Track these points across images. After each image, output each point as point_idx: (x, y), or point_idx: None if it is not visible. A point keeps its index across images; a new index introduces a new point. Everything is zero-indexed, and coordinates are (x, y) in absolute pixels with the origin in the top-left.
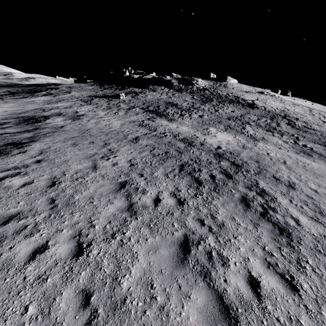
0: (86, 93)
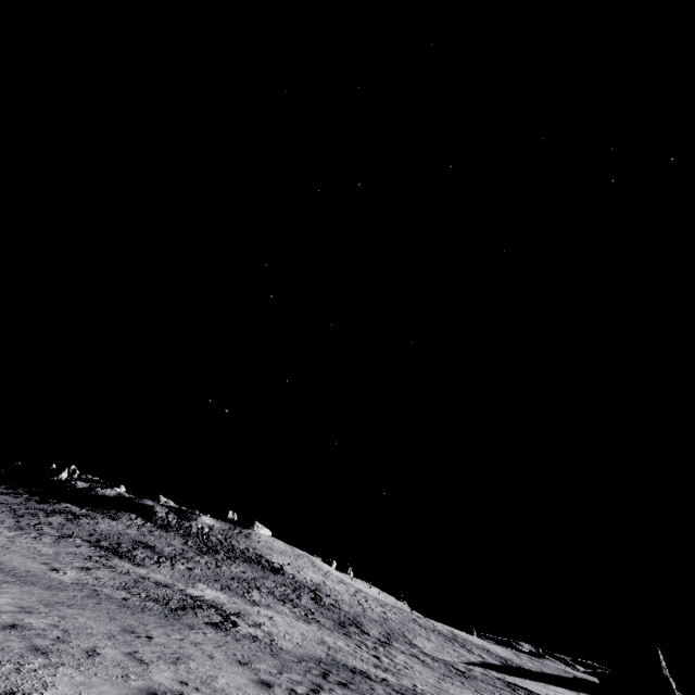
0: None
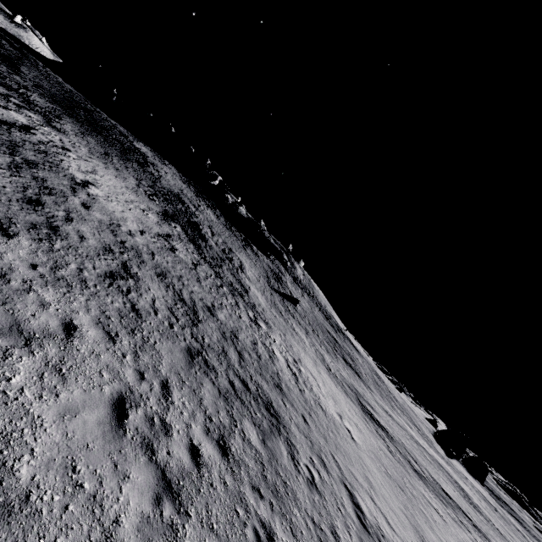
0: (255, 269)
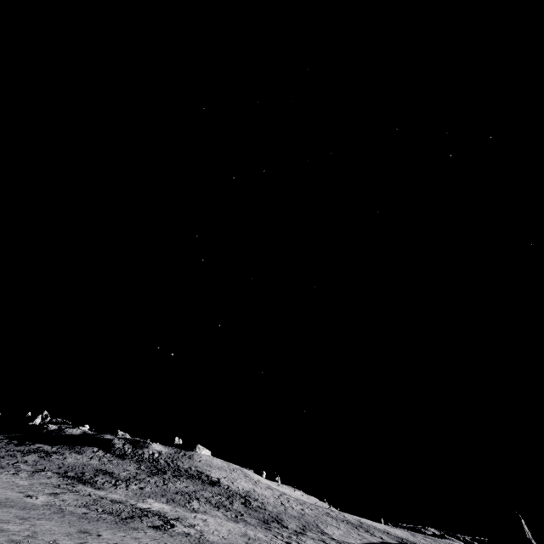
0: None
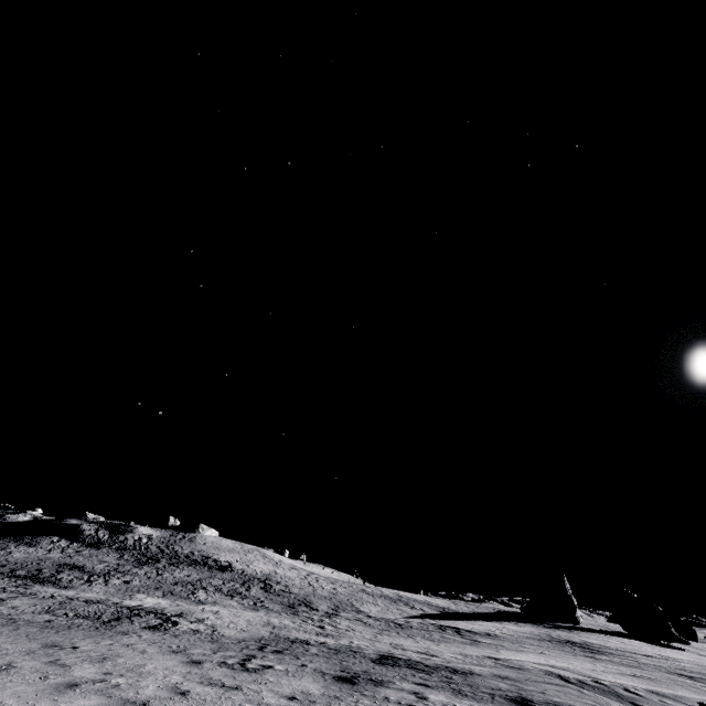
0: None
